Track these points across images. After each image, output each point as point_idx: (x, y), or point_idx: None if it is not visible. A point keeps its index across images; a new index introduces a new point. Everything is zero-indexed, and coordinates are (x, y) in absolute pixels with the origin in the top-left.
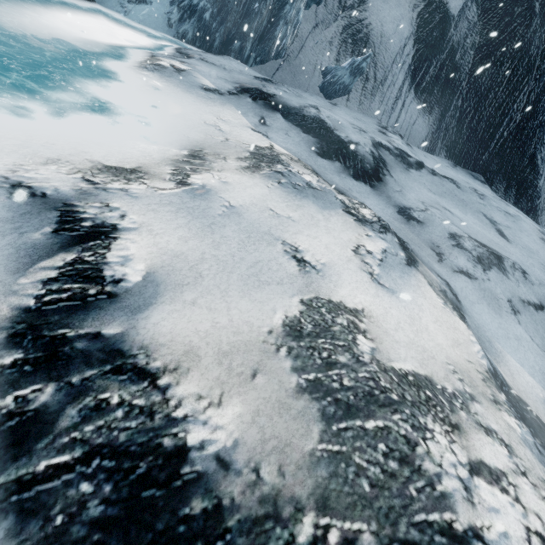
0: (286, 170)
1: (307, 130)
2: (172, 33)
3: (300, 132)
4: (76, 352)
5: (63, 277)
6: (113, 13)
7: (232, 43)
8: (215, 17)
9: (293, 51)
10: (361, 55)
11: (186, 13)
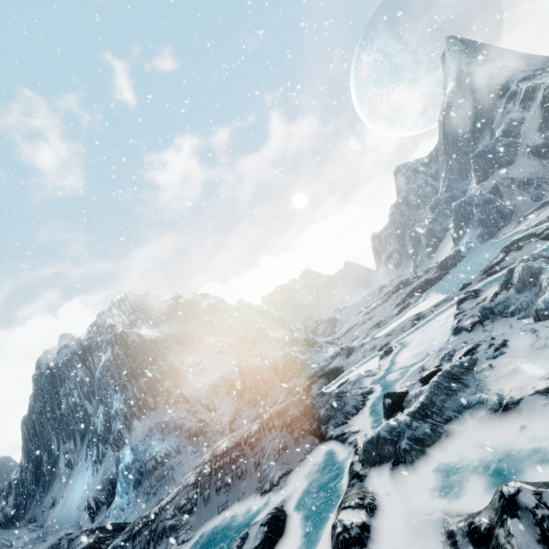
0: (543, 210)
1: (543, 207)
2: (484, 242)
3: (541, 209)
4: (538, 224)
5: (531, 227)
6: (471, 253)
7: (497, 227)
8: (487, 229)
9: (513, 209)
10: (533, 183)
11: (481, 236)
